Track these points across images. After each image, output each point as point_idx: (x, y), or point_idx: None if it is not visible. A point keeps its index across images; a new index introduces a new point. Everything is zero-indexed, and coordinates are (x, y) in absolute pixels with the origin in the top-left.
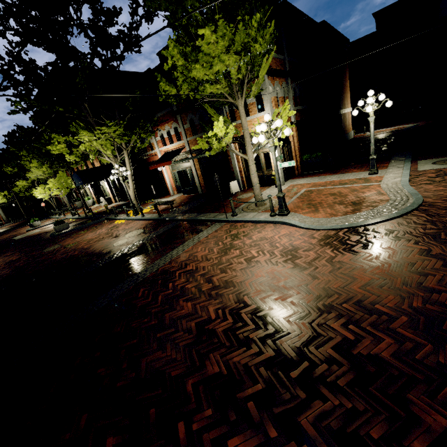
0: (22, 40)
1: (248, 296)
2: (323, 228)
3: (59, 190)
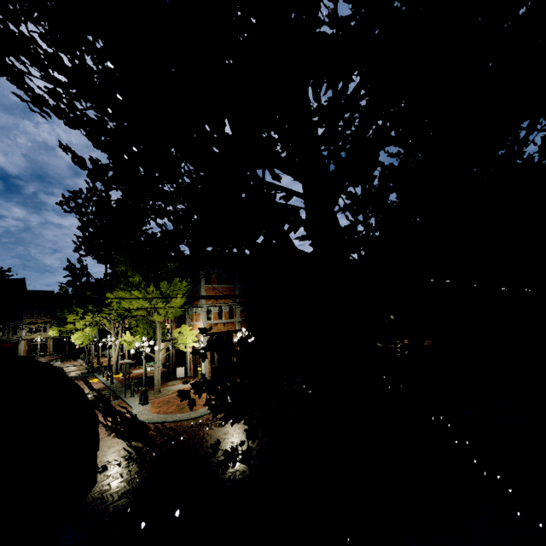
0: (87, 254)
1: None
2: None
3: (82, 340)
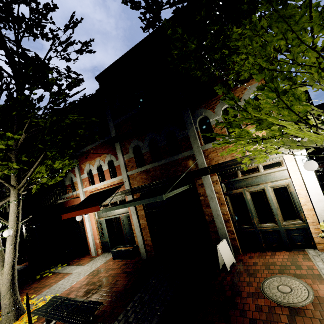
0: None
1: None
2: None
3: None
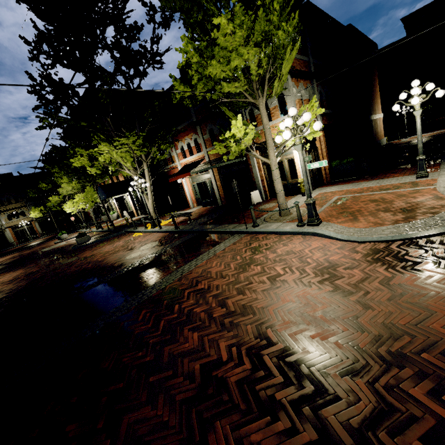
0: (53, 62)
1: (273, 329)
2: (368, 240)
3: (84, 204)
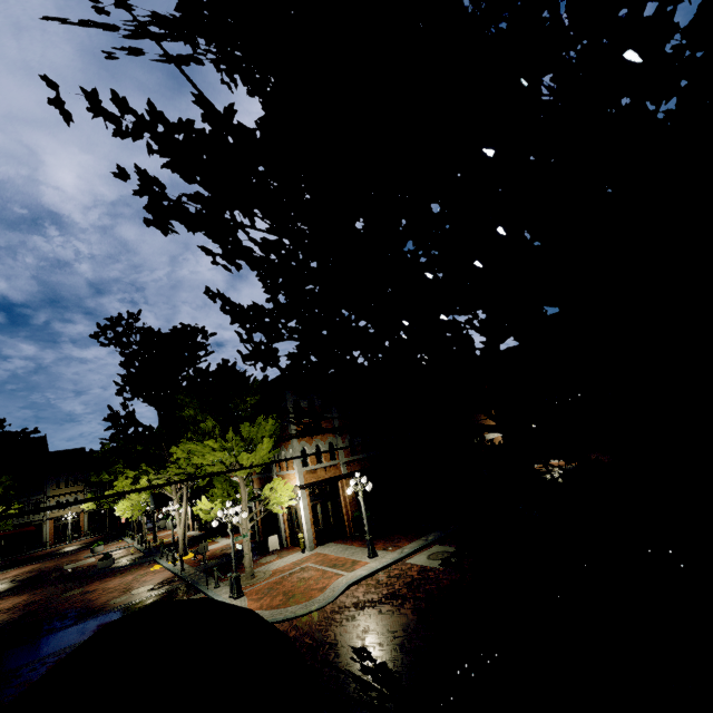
0: (133, 397)
1: None
2: None
3: (132, 512)
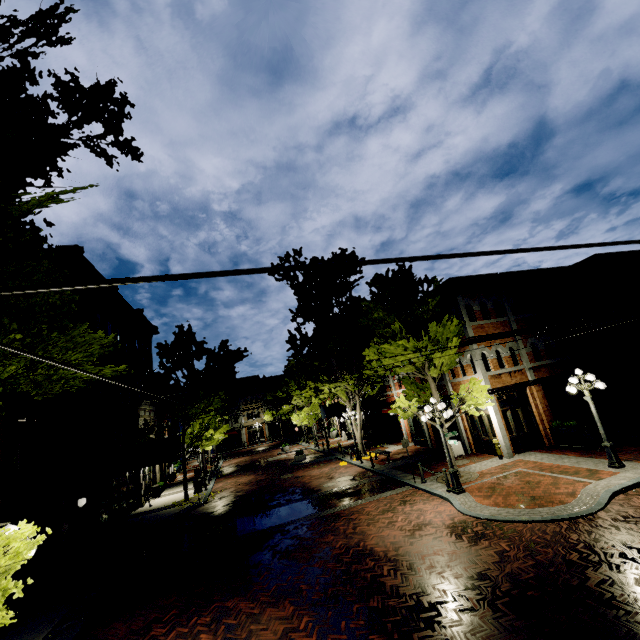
0: (304, 321)
1: (364, 542)
2: (468, 514)
3: (308, 420)
